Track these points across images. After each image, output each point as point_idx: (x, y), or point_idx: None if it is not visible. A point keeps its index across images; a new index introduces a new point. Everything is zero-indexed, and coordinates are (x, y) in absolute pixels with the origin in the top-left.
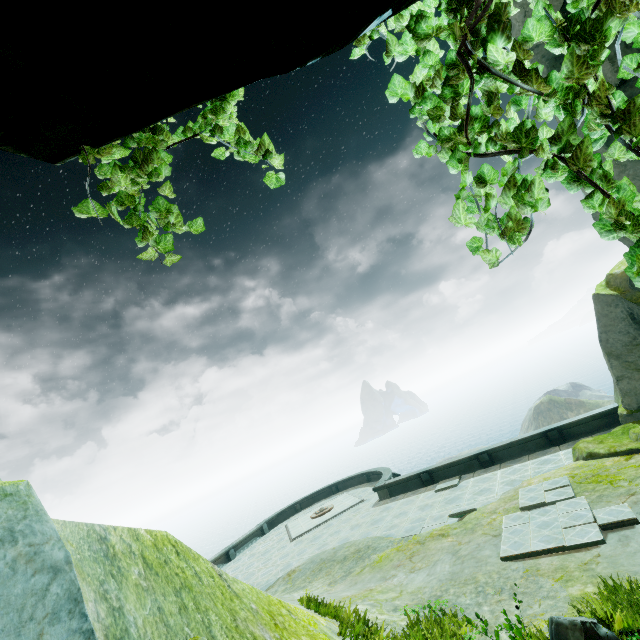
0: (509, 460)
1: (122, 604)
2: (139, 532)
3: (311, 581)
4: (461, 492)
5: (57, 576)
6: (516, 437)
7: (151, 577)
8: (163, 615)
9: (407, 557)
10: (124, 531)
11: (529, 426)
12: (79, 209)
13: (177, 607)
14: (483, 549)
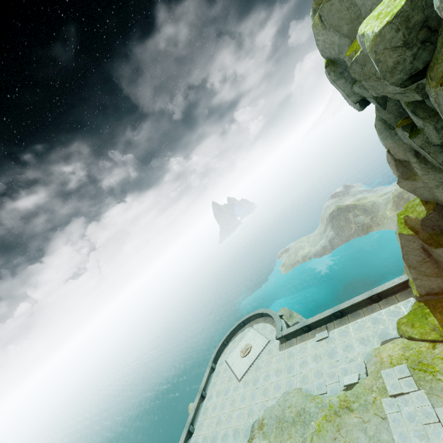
0: (351, 313)
1: None
2: None
3: (282, 442)
4: (334, 345)
5: None
6: (353, 299)
7: None
8: None
9: (336, 430)
10: None
11: (327, 224)
12: None
13: None
14: (381, 432)
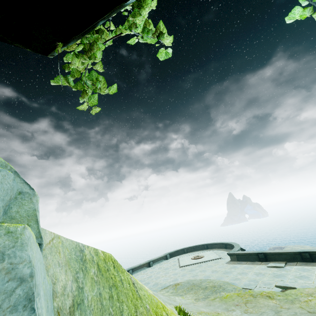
0: None
1: (83, 286)
2: (98, 251)
3: (186, 293)
4: (285, 272)
5: (22, 283)
6: None
7: (99, 276)
8: (101, 298)
9: (243, 302)
10: (92, 249)
11: None
12: (54, 80)
13: (108, 295)
14: None
